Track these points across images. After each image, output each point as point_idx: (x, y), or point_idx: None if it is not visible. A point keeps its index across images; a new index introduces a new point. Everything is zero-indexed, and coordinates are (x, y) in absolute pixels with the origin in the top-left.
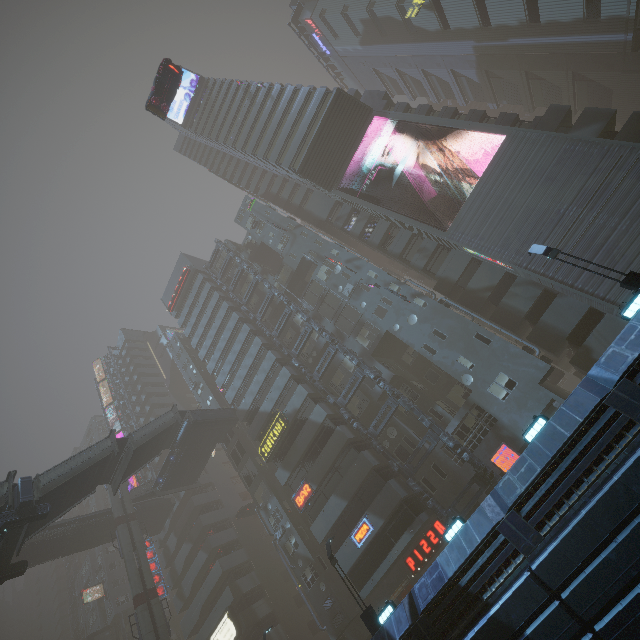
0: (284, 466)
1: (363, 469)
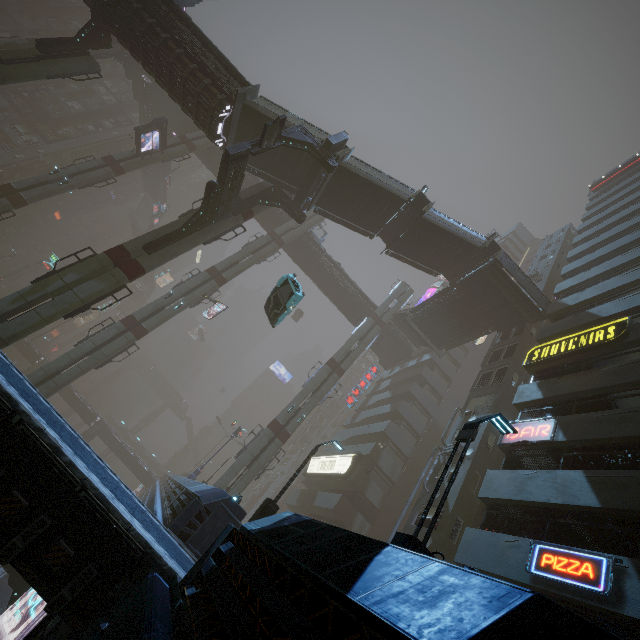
0: (543, 384)
1: None
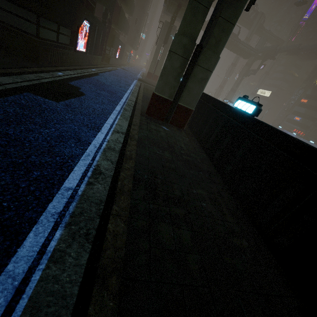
0: (312, 91)
1: (313, 114)
